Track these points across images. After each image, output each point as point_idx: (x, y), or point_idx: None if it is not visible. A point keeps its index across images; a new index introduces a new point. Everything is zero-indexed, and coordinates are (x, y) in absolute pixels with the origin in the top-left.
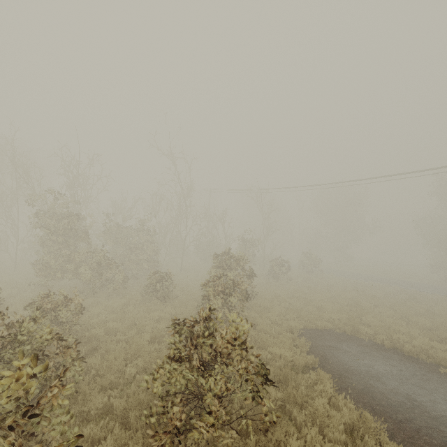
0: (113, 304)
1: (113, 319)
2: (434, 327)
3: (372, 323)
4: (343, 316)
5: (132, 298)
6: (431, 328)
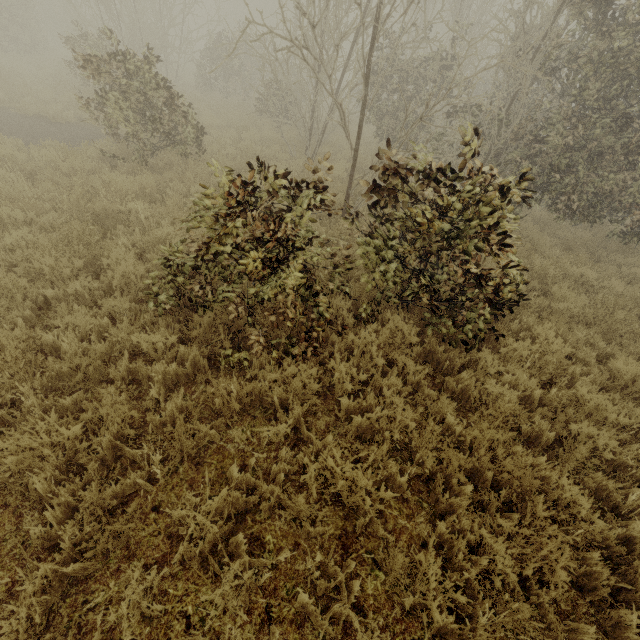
0: None
1: None
2: None
3: None
4: None
5: None
6: None
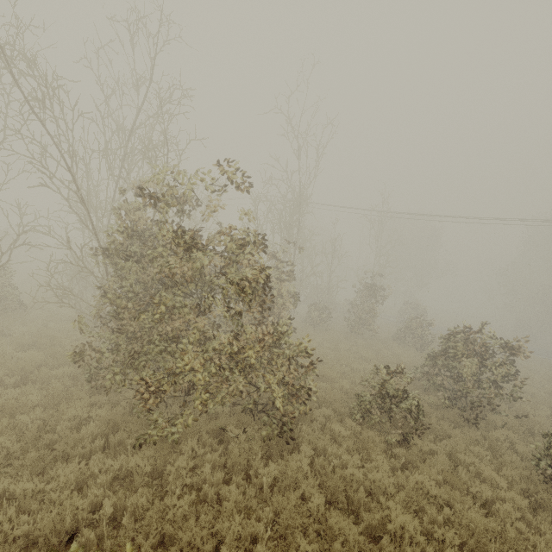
0: (382, 479)
1: (464, 549)
2: None
3: None
4: None
5: (361, 438)
6: None
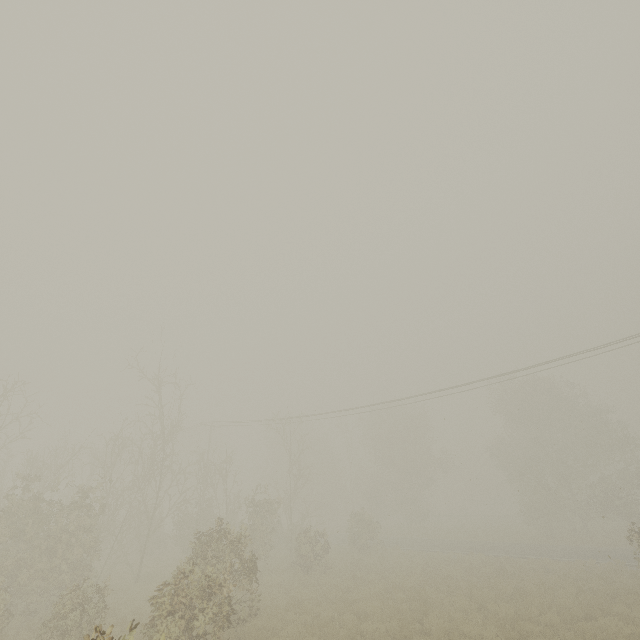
0: None
1: None
2: (521, 616)
3: (435, 628)
4: (394, 624)
5: None
6: (515, 619)
